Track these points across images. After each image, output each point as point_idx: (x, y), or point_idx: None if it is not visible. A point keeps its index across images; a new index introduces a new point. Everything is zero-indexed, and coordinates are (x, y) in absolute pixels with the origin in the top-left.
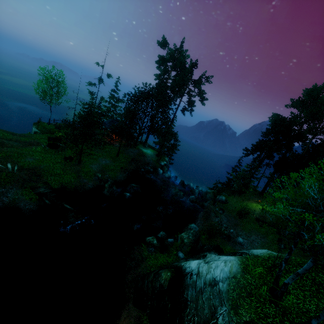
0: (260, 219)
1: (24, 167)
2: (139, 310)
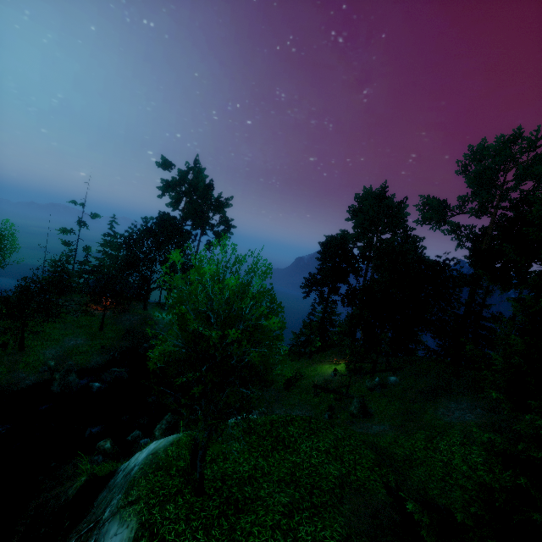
0: (318, 385)
1: None
2: None
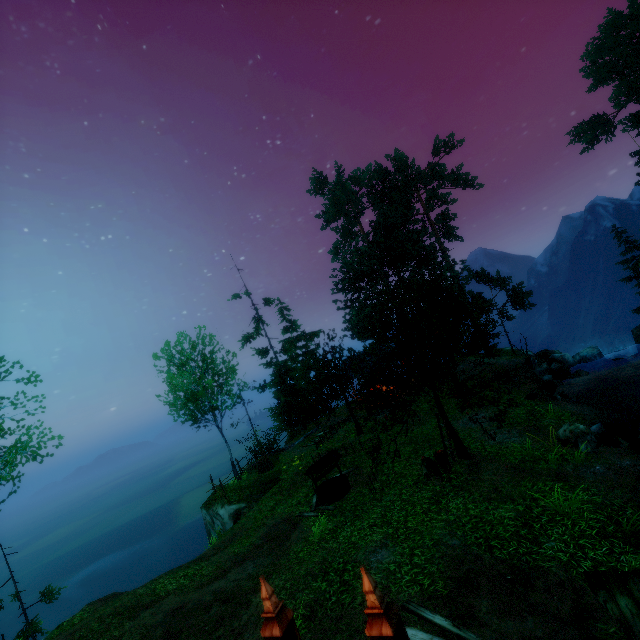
0: None
1: (441, 594)
2: None
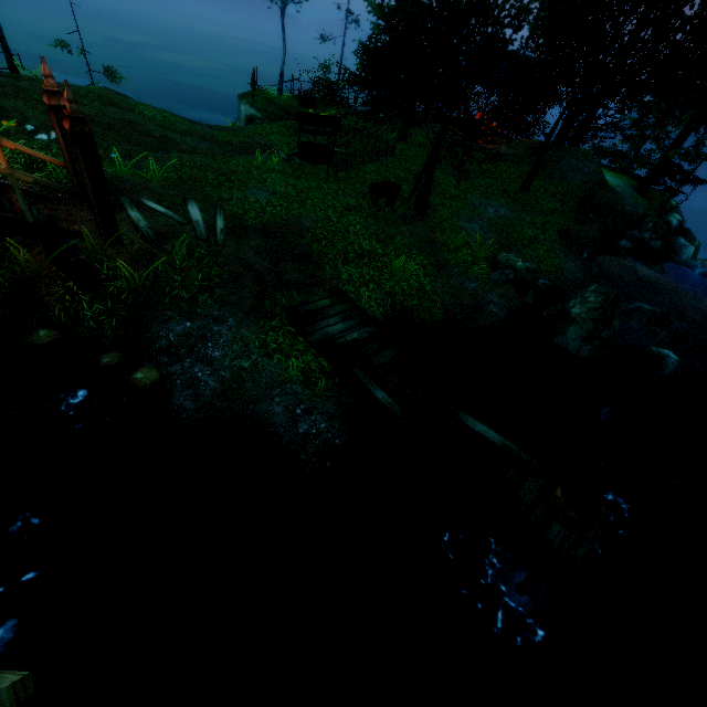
0: None
1: (246, 223)
2: None
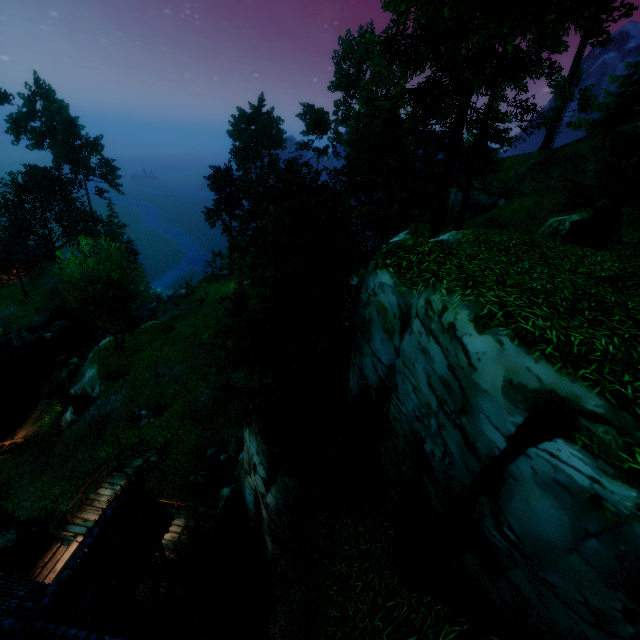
0: (223, 297)
1: None
2: (51, 399)
